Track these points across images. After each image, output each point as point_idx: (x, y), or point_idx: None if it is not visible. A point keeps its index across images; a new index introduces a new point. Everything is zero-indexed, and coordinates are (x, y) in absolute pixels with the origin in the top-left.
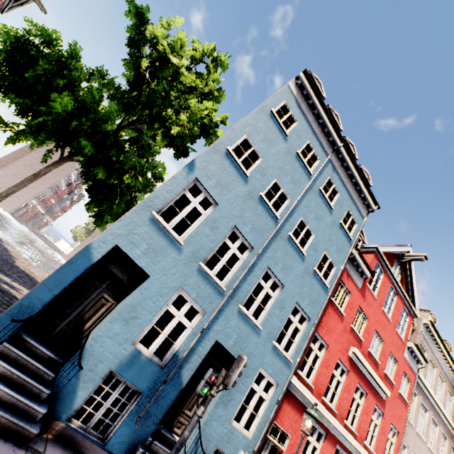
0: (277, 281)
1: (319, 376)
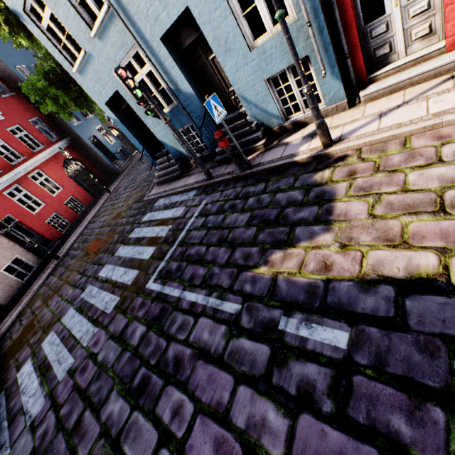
0: None
1: None
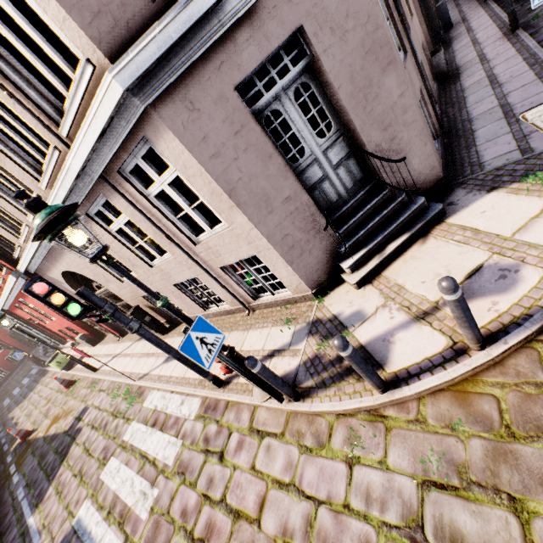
0: None
1: None
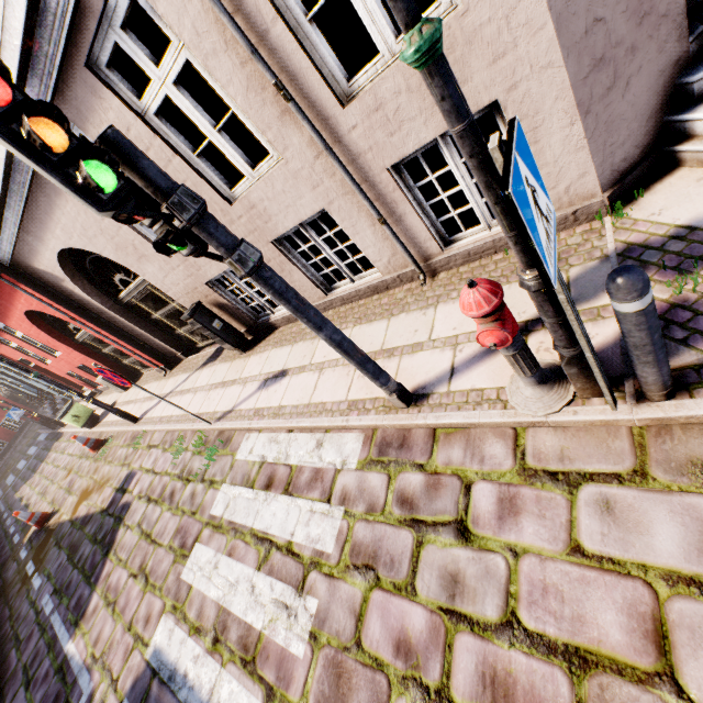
0: None
1: None
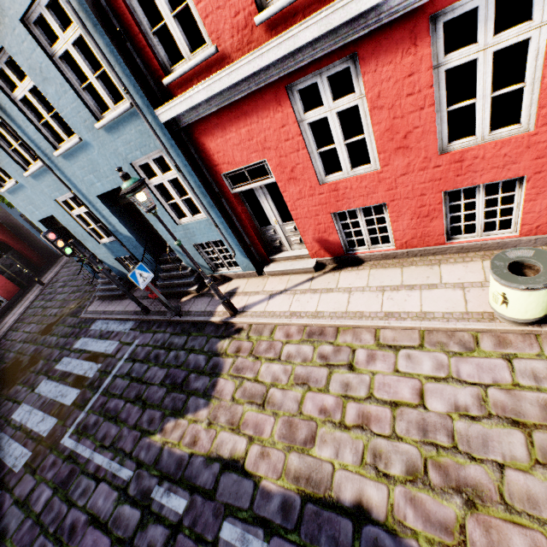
0: (5, 59)
1: (203, 0)
